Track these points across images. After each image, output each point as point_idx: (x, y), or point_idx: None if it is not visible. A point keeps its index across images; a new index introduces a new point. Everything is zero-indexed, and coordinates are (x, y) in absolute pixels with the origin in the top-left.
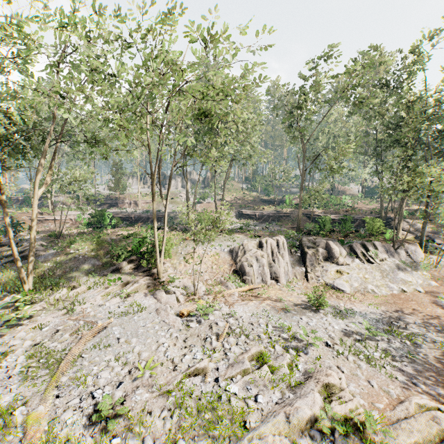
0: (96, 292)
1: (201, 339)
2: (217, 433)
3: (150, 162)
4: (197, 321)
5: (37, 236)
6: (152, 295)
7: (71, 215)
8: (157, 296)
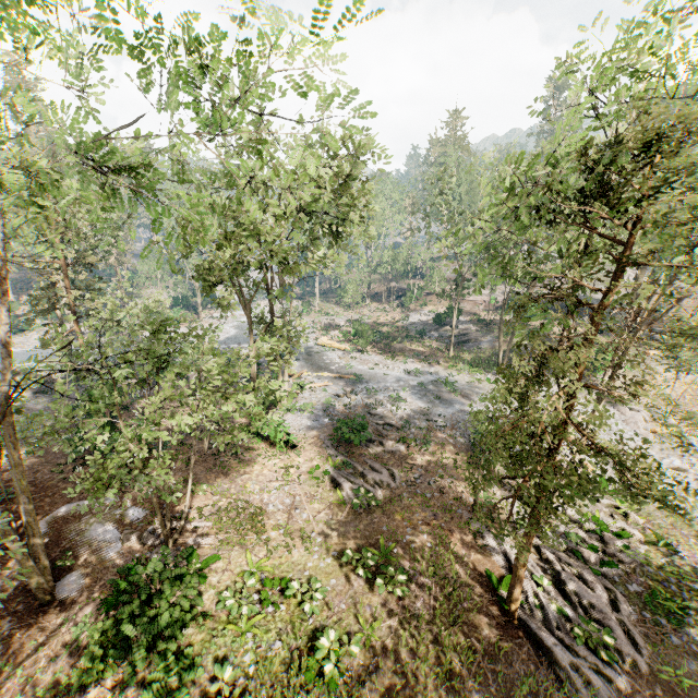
0: (554, 389)
1: (677, 454)
2: (697, 499)
3: (637, 280)
4: (670, 441)
5: (463, 318)
6: (612, 407)
7: (483, 296)
8: (620, 409)
